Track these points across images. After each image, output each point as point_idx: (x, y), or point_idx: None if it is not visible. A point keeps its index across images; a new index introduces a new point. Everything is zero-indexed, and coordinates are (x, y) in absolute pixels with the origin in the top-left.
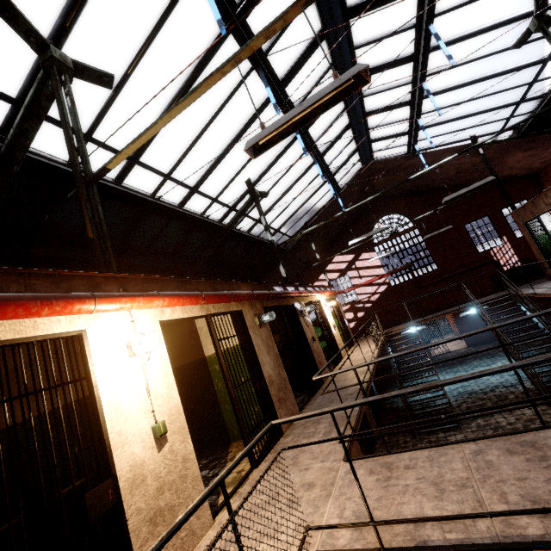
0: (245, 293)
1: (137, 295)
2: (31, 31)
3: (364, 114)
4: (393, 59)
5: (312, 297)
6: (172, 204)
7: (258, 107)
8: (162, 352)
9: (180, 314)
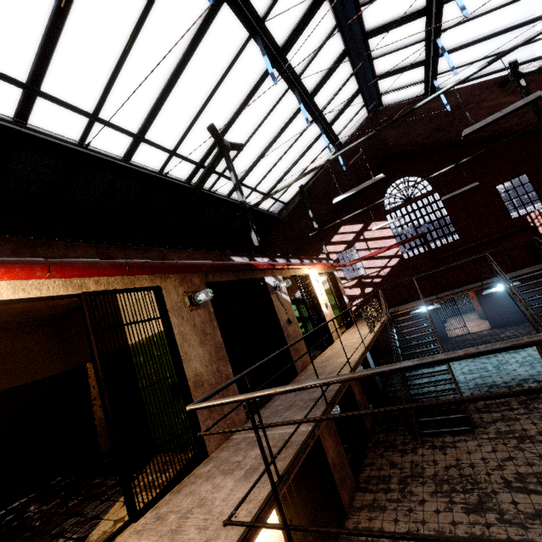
0: (159, 262)
1: None
2: None
3: (364, 36)
4: None
5: (298, 270)
6: (111, 156)
7: (205, 14)
8: None
9: (6, 293)
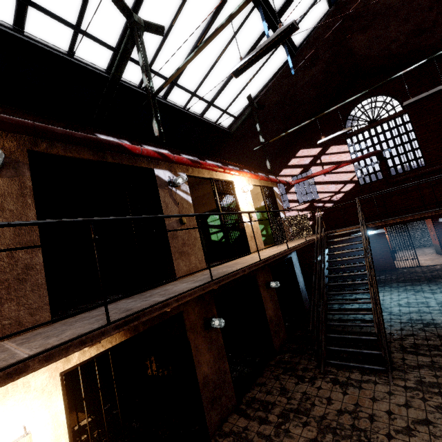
0: None
1: None
2: None
3: None
4: None
5: (216, 174)
6: None
7: None
8: None
9: None
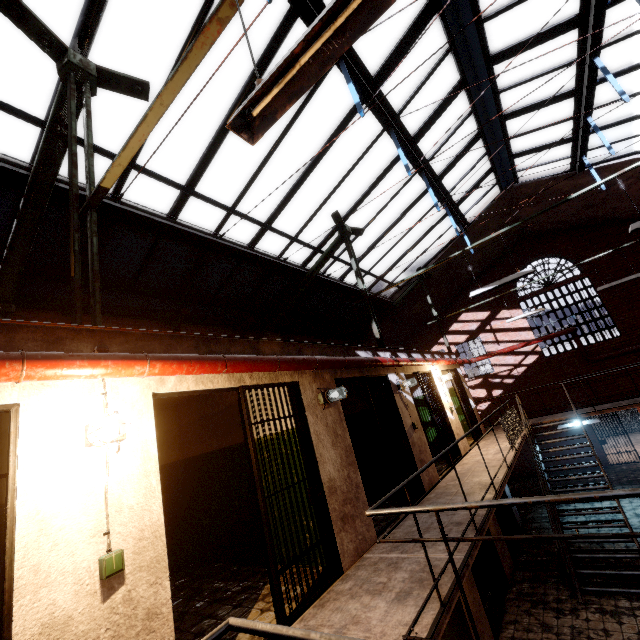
0: (302, 358)
1: (105, 358)
2: (44, 33)
3: (501, 118)
4: (544, 29)
5: (419, 367)
6: (239, 244)
7: (344, 115)
8: (147, 440)
9: (191, 385)
